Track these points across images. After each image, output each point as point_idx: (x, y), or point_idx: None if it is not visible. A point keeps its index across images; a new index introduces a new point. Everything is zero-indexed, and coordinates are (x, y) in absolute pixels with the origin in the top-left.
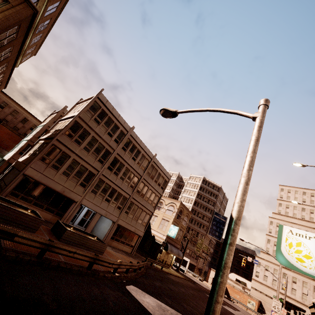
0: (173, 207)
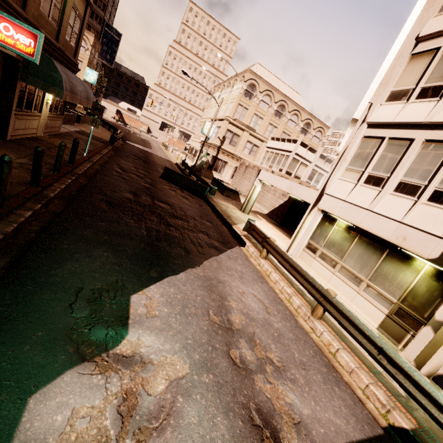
0: (85, 42)
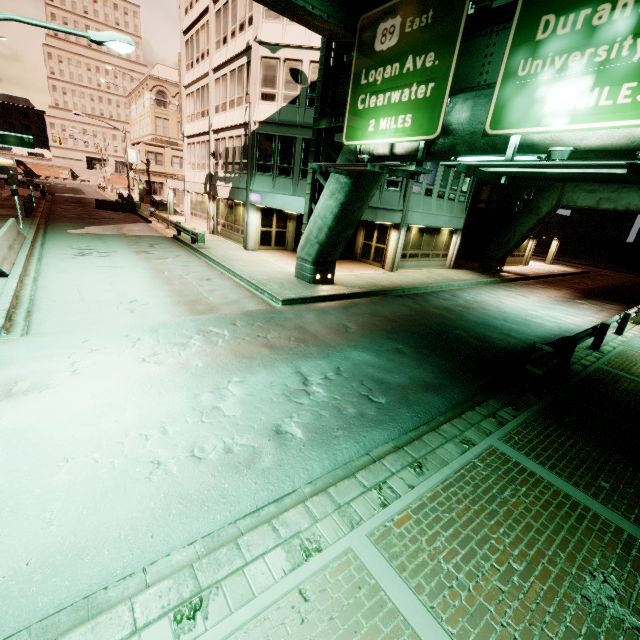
0: None
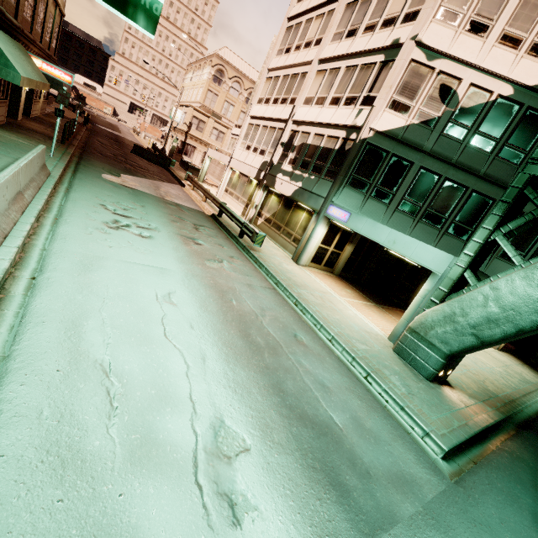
0: None
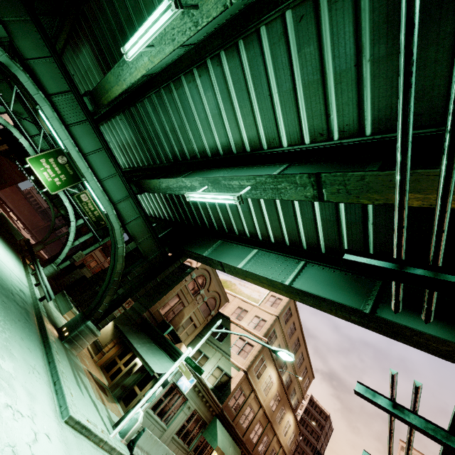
0: None
